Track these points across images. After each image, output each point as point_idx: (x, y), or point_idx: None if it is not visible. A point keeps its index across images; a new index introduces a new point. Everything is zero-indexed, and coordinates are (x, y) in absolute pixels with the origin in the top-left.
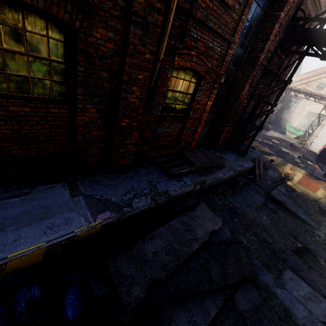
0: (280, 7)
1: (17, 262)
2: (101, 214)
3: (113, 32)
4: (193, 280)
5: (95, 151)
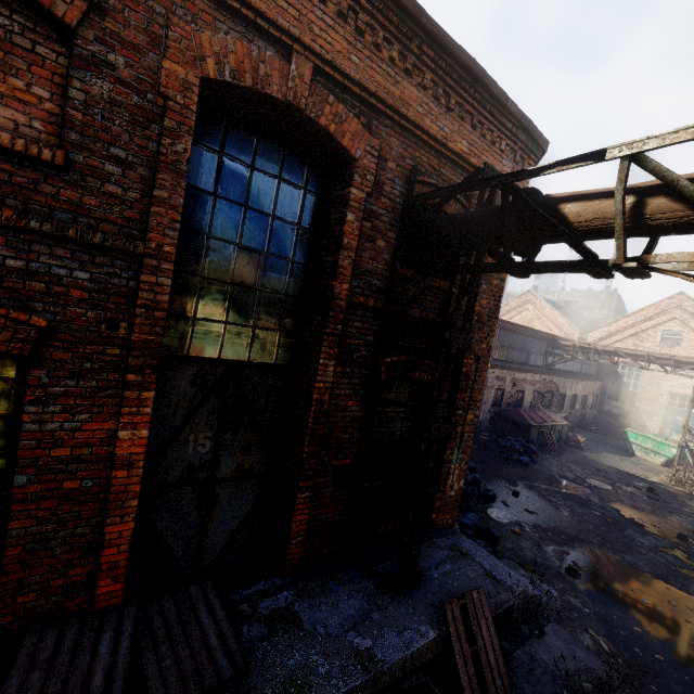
0: (346, 180)
1: None
2: None
3: None
4: None
5: None
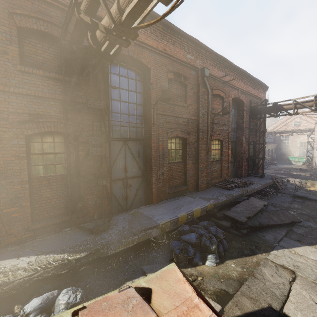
0: (242, 106)
1: (195, 212)
2: (210, 200)
3: (194, 136)
4: (265, 221)
5: (192, 181)
